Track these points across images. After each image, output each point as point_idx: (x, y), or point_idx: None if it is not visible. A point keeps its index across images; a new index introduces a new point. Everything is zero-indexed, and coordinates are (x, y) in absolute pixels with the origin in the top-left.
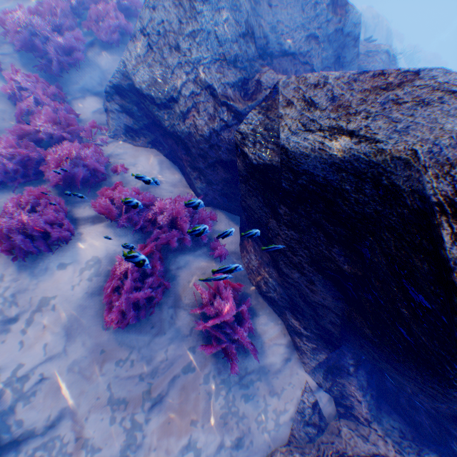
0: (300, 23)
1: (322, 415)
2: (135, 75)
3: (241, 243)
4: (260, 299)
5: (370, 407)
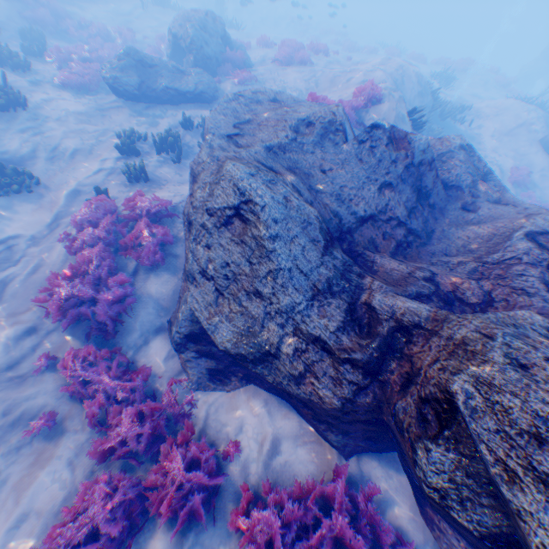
0: (363, 175)
1: None
2: (212, 330)
3: (421, 509)
4: None
5: None
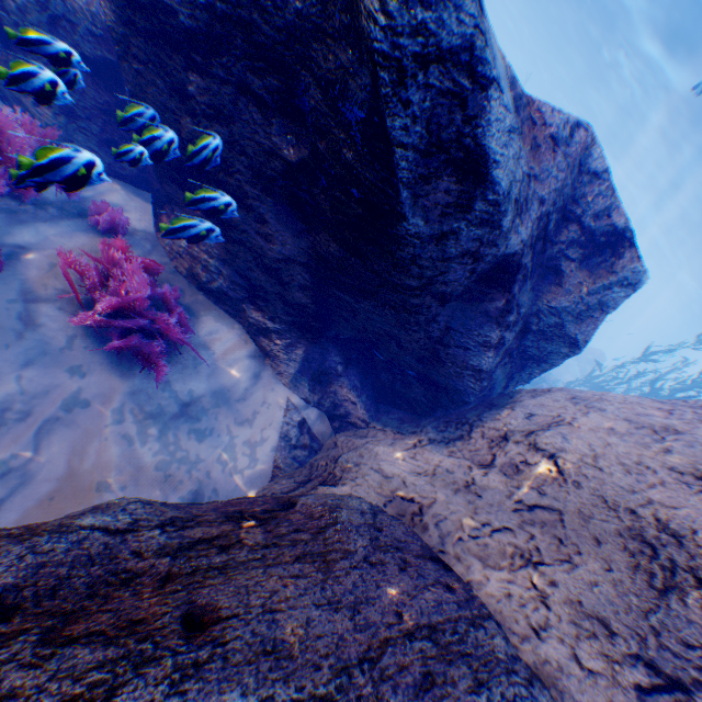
0: None
1: (314, 435)
2: None
3: (158, 222)
4: (203, 298)
5: (369, 408)
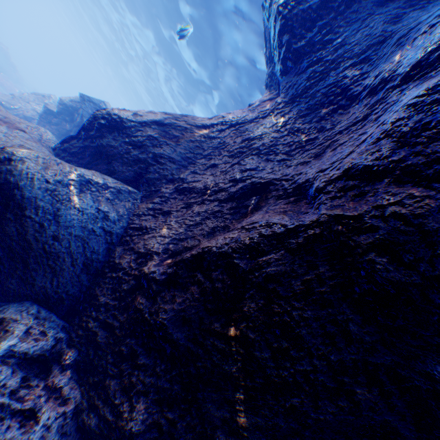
0: None
1: None
2: None
3: None
4: None
5: None
